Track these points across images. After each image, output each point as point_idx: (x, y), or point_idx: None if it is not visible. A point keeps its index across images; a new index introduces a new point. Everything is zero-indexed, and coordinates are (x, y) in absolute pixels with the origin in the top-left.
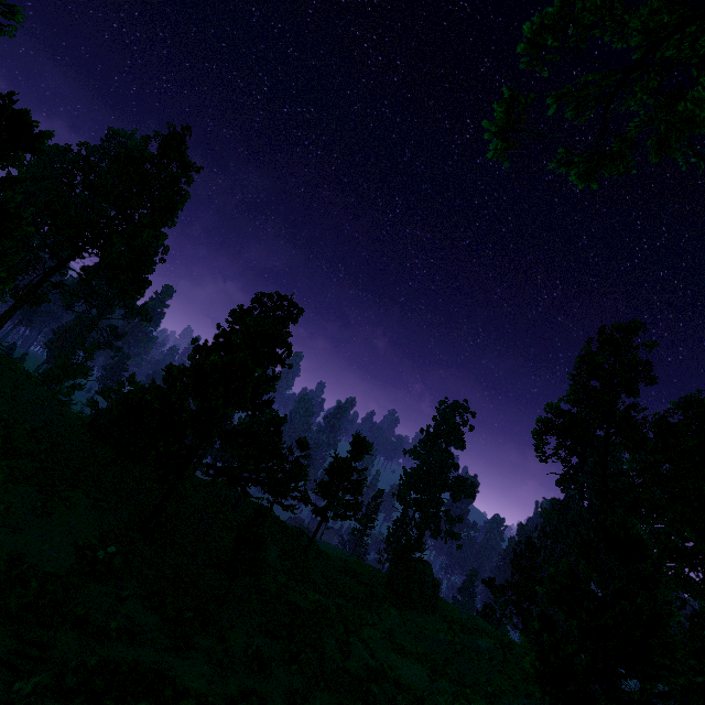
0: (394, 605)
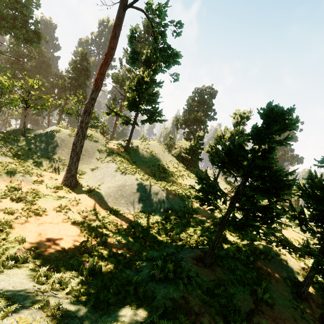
0: None
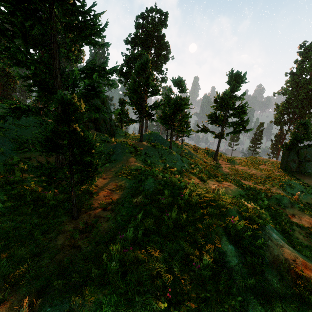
0: (291, 178)
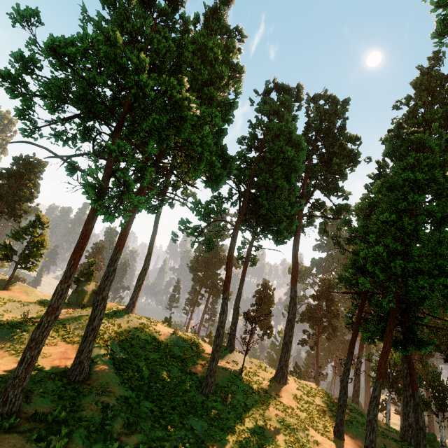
0: None
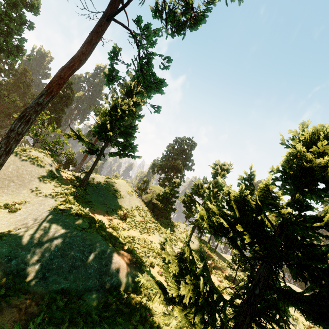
0: None
